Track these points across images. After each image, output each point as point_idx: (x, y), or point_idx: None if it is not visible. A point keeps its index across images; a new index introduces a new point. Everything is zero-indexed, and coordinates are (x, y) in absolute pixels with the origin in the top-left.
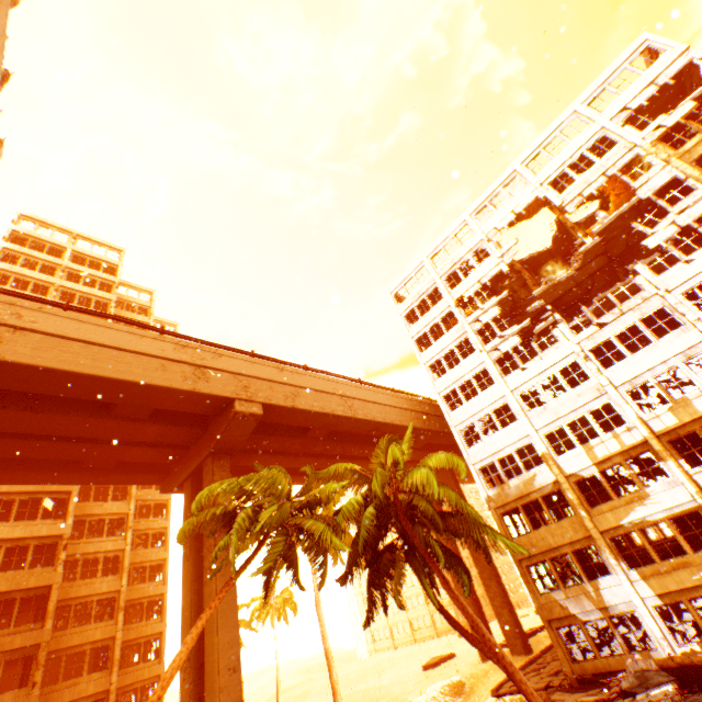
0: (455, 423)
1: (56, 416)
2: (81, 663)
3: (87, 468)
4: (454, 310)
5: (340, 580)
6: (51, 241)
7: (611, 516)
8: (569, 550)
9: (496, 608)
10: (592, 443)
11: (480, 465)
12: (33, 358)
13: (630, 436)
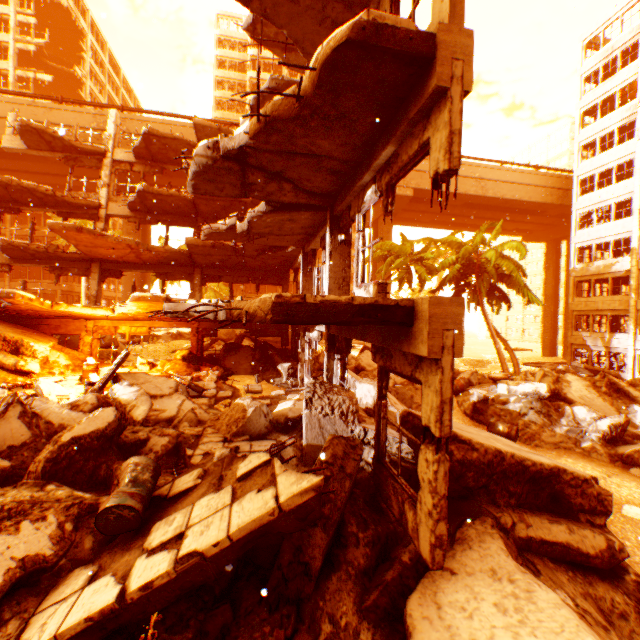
0: (577, 208)
1: None
2: None
3: None
4: (638, 82)
5: (431, 292)
6: None
7: None
8: (608, 314)
9: (565, 334)
10: None
11: (580, 246)
12: None
13: None
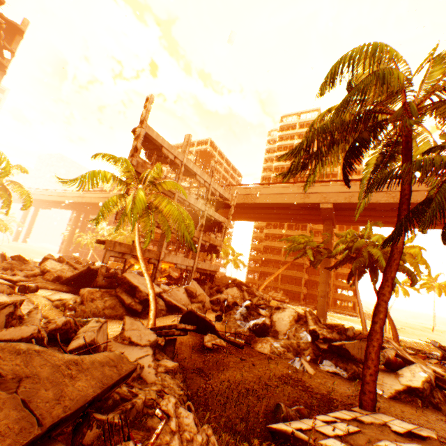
0: None
1: (278, 210)
2: None
3: (298, 220)
4: None
5: (327, 268)
6: (290, 124)
7: None
8: None
9: None
10: None
11: None
12: (264, 201)
13: None
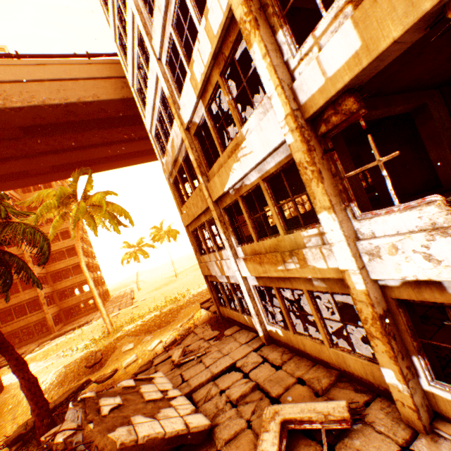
0: (131, 82)
1: None
2: (17, 288)
3: None
4: None
5: None
6: None
7: (218, 181)
8: (205, 220)
9: None
10: (194, 55)
11: (154, 132)
12: None
13: (216, 4)
